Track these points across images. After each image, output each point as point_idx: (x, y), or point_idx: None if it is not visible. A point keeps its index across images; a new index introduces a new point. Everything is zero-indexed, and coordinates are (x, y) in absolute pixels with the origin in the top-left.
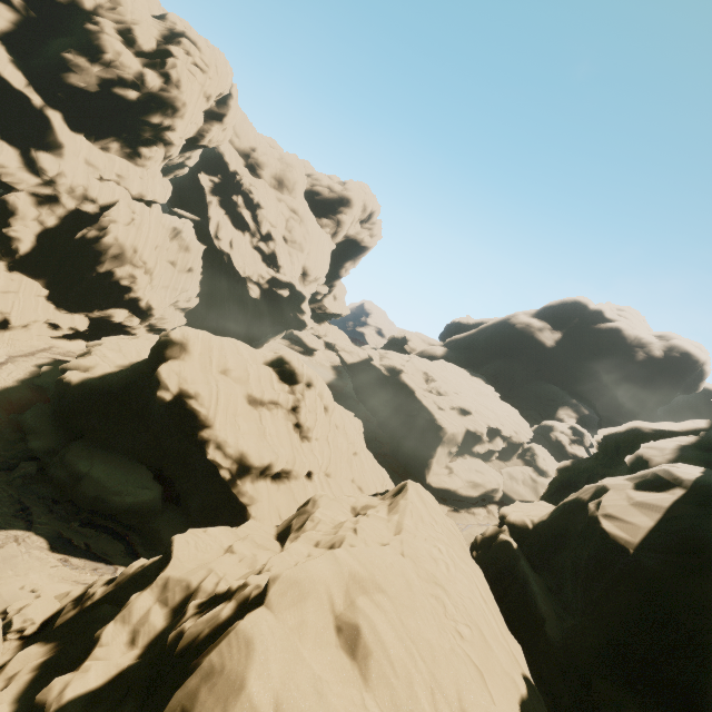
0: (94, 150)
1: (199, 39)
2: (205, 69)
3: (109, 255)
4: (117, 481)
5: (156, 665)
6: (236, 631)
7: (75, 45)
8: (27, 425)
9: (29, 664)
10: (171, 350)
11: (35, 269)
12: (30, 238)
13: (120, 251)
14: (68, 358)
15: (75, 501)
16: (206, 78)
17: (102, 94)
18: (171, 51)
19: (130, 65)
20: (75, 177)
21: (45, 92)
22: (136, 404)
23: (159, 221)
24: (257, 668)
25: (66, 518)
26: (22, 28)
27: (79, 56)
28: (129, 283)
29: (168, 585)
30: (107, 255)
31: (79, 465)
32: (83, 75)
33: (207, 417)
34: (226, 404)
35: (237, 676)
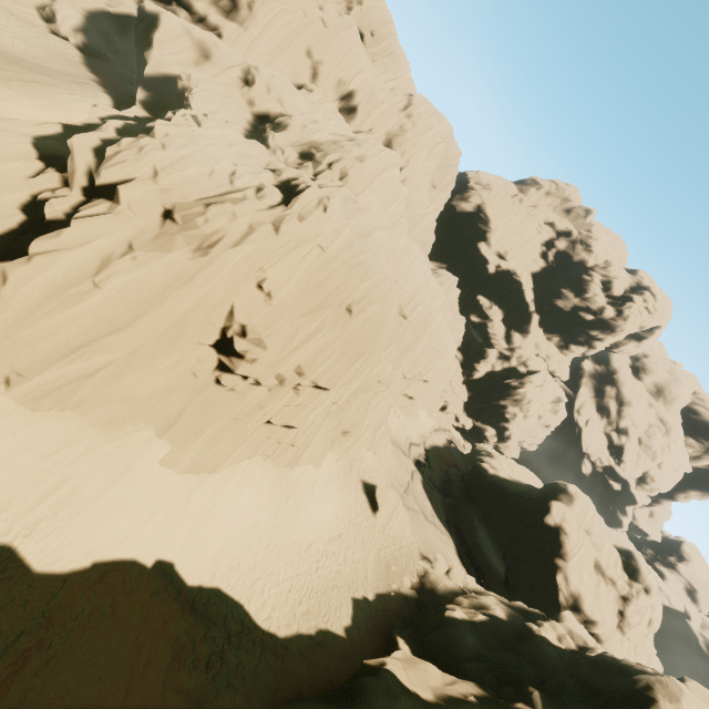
0: (542, 338)
1: (659, 293)
2: (652, 312)
3: (513, 397)
4: (489, 544)
5: (602, 659)
6: (672, 679)
7: (571, 285)
8: (452, 476)
9: (502, 605)
10: (563, 496)
11: (472, 387)
12: (483, 372)
13: (520, 399)
14: (454, 442)
15: (464, 536)
16: (649, 317)
17: (570, 312)
18: (633, 298)
19: (599, 301)
20: (525, 351)
21: (538, 305)
22: (515, 508)
23: (553, 390)
24: (686, 701)
25: (460, 542)
26: (544, 271)
27: (570, 292)
28: (510, 417)
29: (572, 632)
30: (512, 397)
31: (475, 519)
32: (566, 301)
33: (567, 553)
34: (582, 554)
35: (675, 695)
